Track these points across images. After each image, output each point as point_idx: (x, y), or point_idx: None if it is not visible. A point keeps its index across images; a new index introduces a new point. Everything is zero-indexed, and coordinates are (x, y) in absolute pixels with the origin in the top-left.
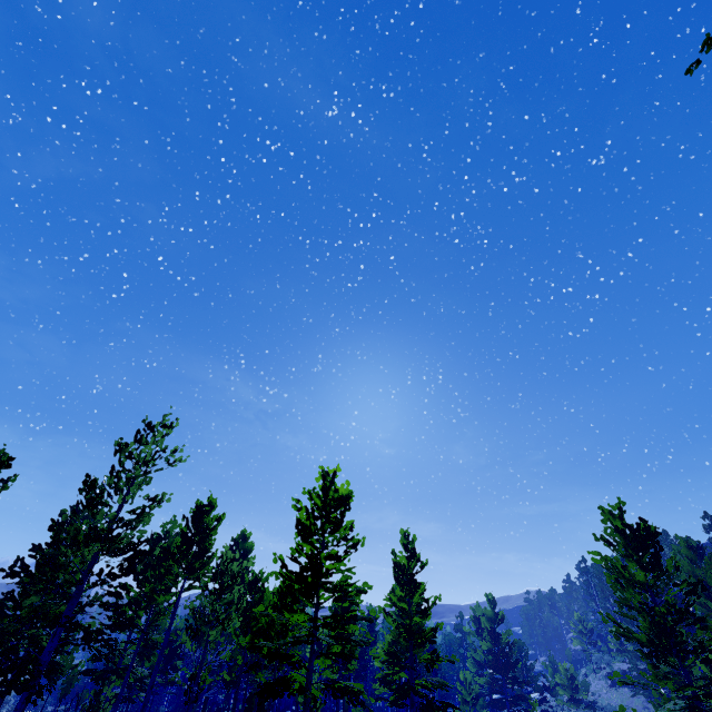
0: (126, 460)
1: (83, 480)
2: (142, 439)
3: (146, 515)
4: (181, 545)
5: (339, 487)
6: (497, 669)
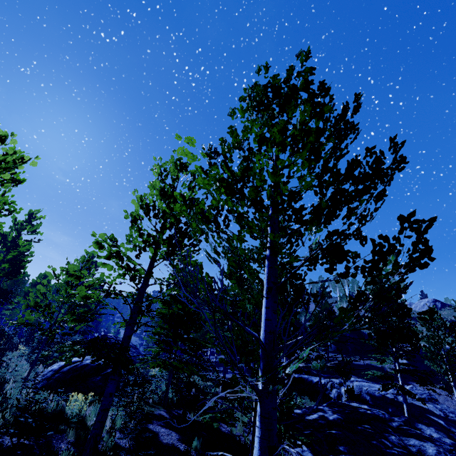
0: (21, 230)
1: (12, 239)
2: (31, 222)
3: (27, 256)
4: (13, 260)
5: (98, 263)
6: (93, 323)
